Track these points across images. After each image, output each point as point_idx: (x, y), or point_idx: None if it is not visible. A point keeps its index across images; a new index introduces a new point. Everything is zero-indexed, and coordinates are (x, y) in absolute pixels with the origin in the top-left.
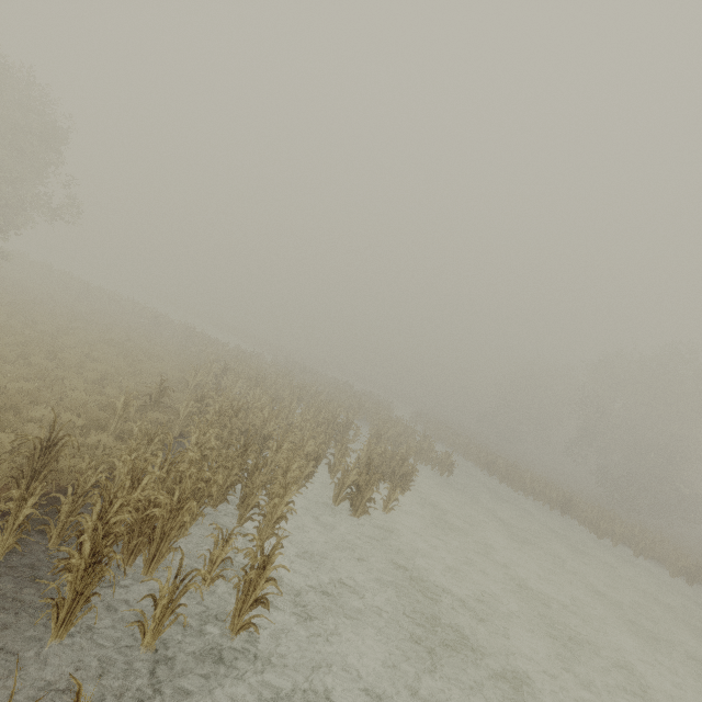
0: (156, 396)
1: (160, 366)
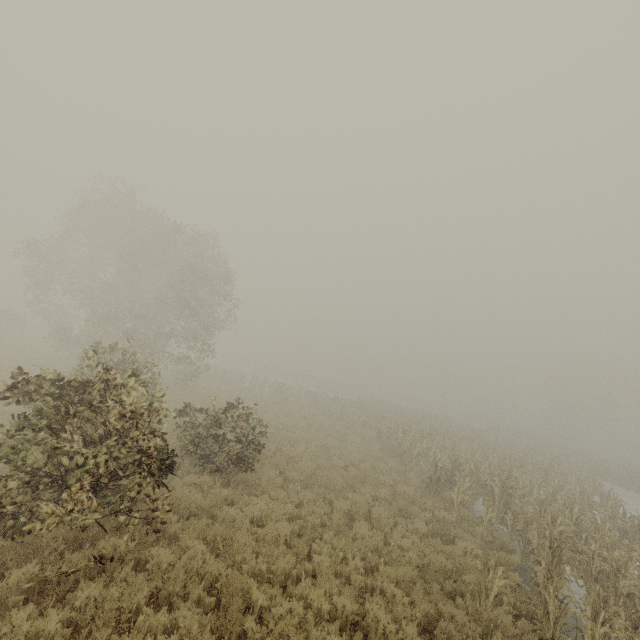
0: (434, 477)
1: (356, 439)
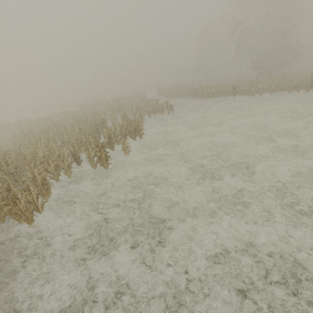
0: None
1: None
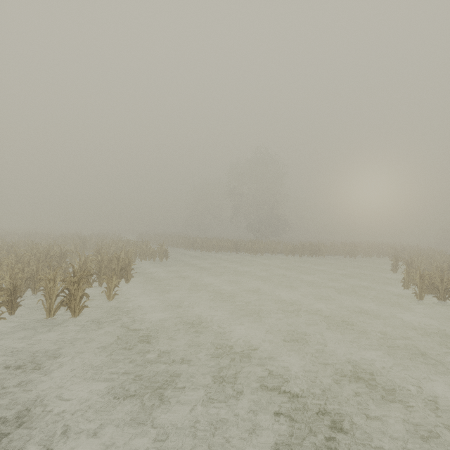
0: None
1: None
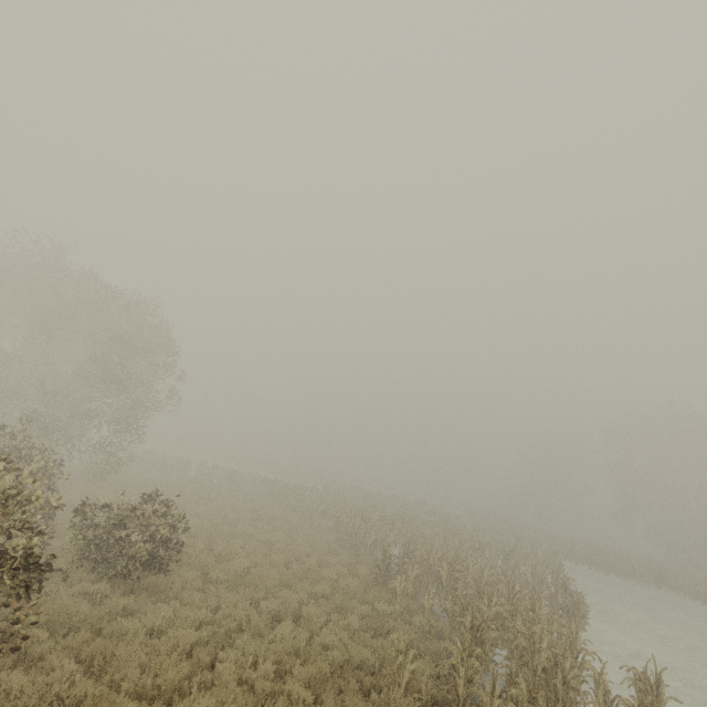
0: (383, 566)
1: (309, 531)
